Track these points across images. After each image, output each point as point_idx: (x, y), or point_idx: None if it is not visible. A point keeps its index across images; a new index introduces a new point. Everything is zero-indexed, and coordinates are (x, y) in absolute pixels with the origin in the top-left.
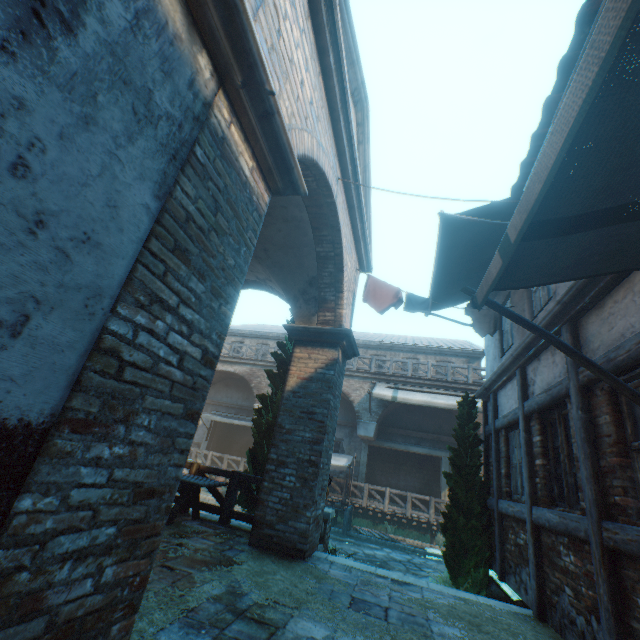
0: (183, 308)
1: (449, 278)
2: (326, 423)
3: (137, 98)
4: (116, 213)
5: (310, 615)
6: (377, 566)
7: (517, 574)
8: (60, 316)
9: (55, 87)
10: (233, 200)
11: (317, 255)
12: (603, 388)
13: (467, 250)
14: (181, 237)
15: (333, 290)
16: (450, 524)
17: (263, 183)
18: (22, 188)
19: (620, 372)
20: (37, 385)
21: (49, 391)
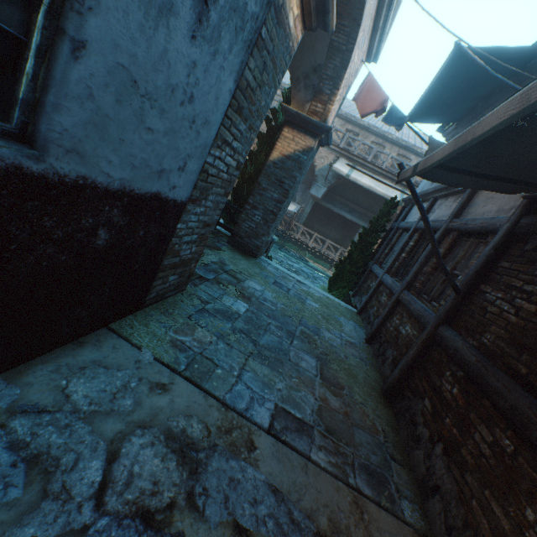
0: (234, 142)
1: (435, 102)
2: (289, 192)
3: (238, 17)
4: (217, 102)
5: (255, 281)
6: (292, 271)
7: (361, 297)
8: (194, 160)
9: (206, 43)
10: (275, 56)
11: (330, 43)
12: (453, 236)
13: (464, 83)
14: (241, 100)
15: (331, 85)
16: (341, 266)
17: (301, 25)
18: (190, 108)
19: (465, 233)
20: (185, 188)
21: (188, 190)
